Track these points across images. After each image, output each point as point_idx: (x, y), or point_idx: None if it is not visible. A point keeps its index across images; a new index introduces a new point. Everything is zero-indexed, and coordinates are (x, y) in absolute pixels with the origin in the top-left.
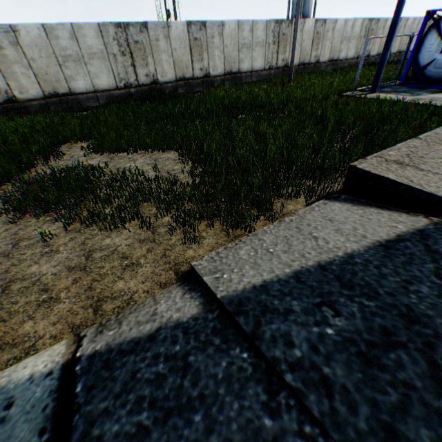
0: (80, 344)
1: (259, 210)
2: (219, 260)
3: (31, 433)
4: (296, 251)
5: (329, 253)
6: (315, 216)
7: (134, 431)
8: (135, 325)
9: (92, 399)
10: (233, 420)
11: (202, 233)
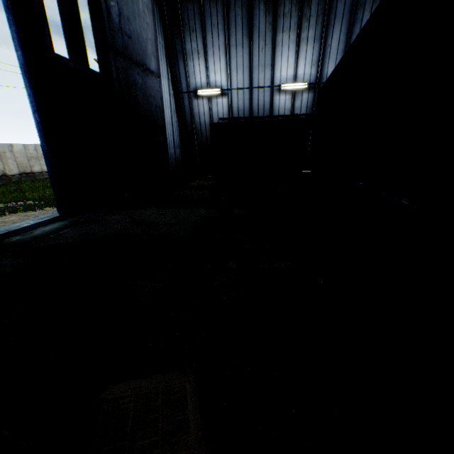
0: None
1: None
2: None
3: None
4: None
5: None
6: None
7: None
8: None
9: None
10: None
11: None
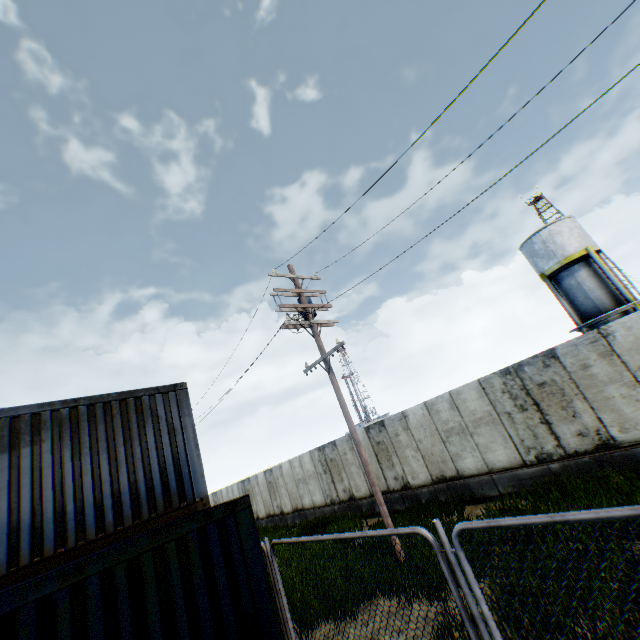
0: None
1: None
2: None
3: None
4: None
5: None
6: None
7: None
8: None
9: None
10: None
11: None
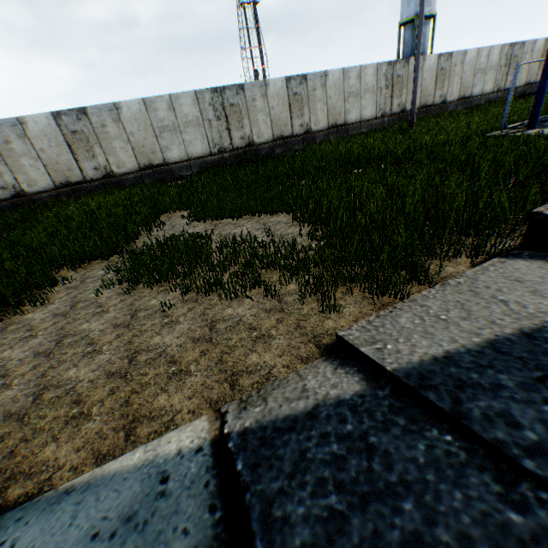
0: (224, 421)
1: (411, 272)
2: (374, 329)
3: (199, 509)
4: (480, 317)
5: (532, 319)
6: (492, 277)
7: (326, 515)
8: (285, 402)
9: (259, 478)
10: (460, 512)
11: (338, 301)
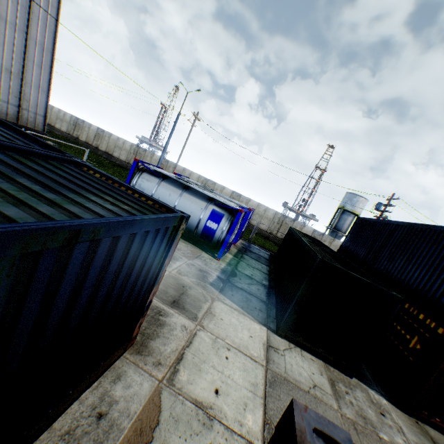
0: None
1: None
2: None
3: None
4: None
5: None
6: None
7: None
8: None
9: None
10: None
11: None
